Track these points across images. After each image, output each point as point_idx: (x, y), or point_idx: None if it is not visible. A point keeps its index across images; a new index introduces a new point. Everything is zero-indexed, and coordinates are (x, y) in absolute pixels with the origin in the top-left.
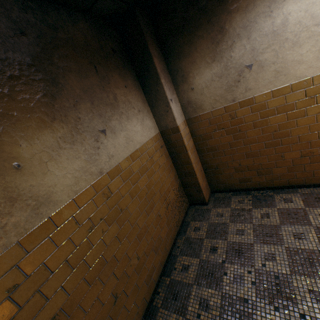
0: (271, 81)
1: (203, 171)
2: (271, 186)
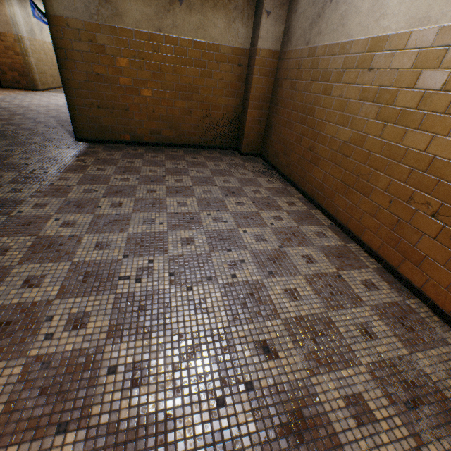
0: (334, 29)
1: (265, 127)
2: (284, 174)
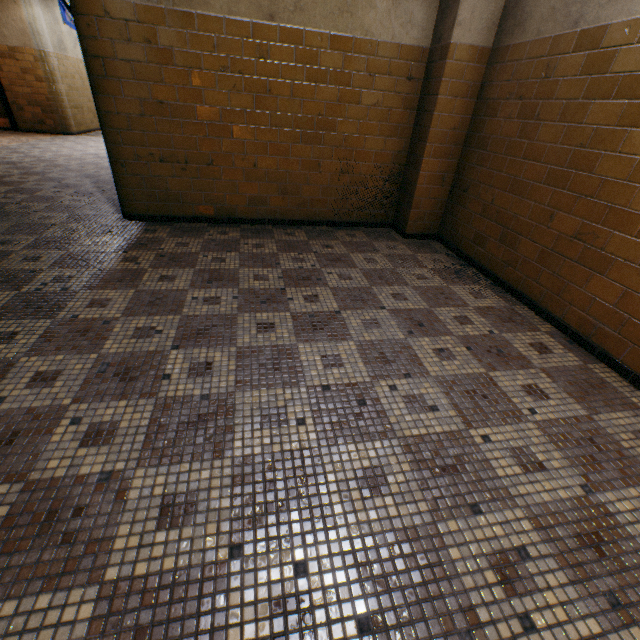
0: None
1: (450, 188)
2: (499, 277)
